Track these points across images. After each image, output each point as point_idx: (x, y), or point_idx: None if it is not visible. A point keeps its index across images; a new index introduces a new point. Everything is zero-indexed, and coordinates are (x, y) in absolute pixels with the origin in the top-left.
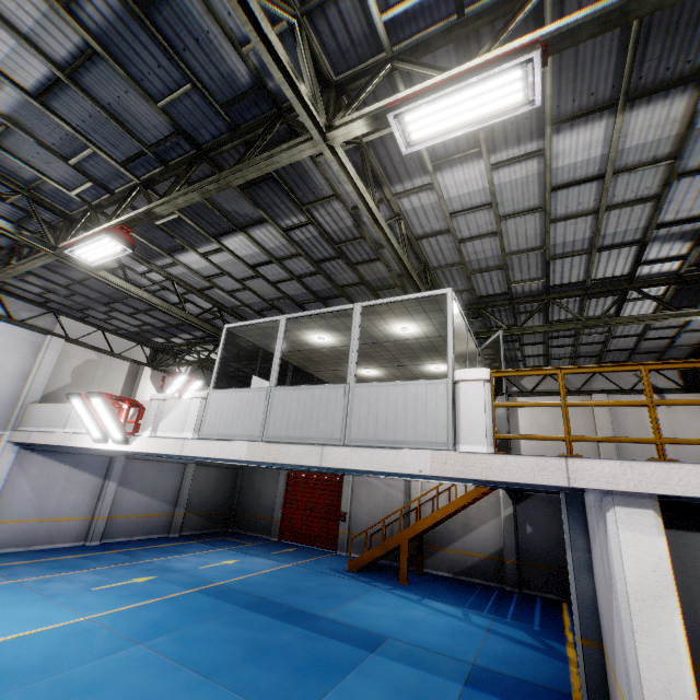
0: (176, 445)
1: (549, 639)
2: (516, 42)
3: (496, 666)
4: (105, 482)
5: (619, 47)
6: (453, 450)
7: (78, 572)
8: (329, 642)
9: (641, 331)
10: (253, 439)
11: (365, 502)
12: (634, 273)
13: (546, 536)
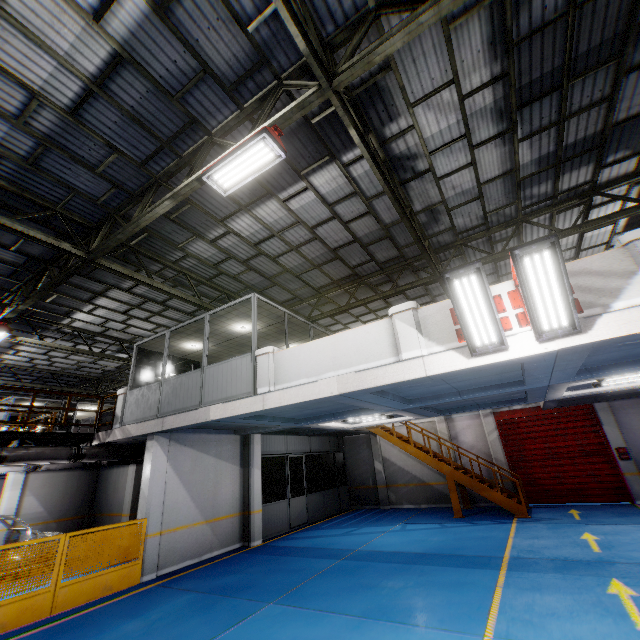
0: None
1: None
2: None
3: None
4: None
5: None
6: None
7: None
8: None
9: None
10: None
11: None
12: None
13: None
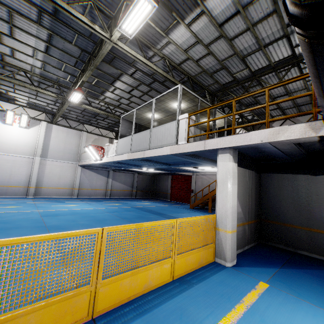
0: (112, 158)
1: None
2: None
3: None
4: (108, 179)
5: None
6: (176, 144)
7: (100, 202)
8: (164, 218)
9: None
10: (128, 152)
11: (200, 185)
12: (294, 53)
13: None
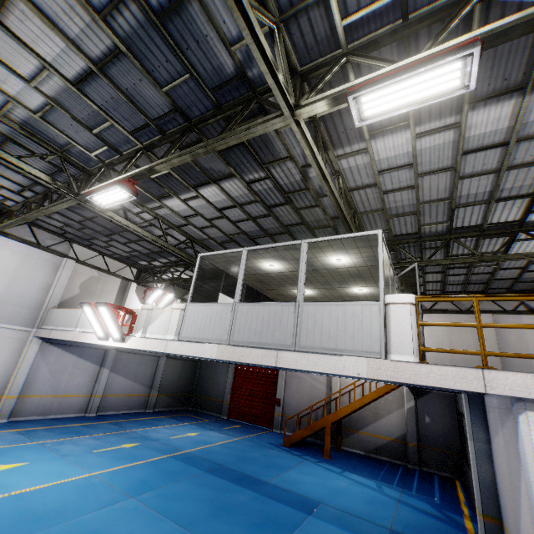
0: (161, 345)
1: (449, 510)
2: (455, 40)
3: (409, 532)
4: (101, 369)
5: (532, 43)
6: (385, 358)
7: (82, 437)
8: (275, 504)
9: (524, 265)
10: (221, 342)
11: (295, 392)
12: (524, 219)
13: (441, 425)
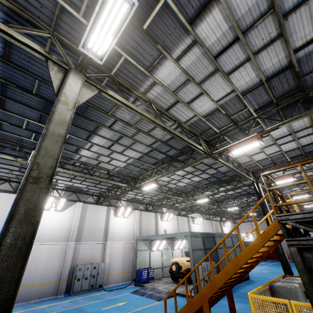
0: None
1: None
2: None
3: None
4: None
5: None
6: None
7: None
8: None
9: None
10: None
11: (285, 246)
12: None
13: None
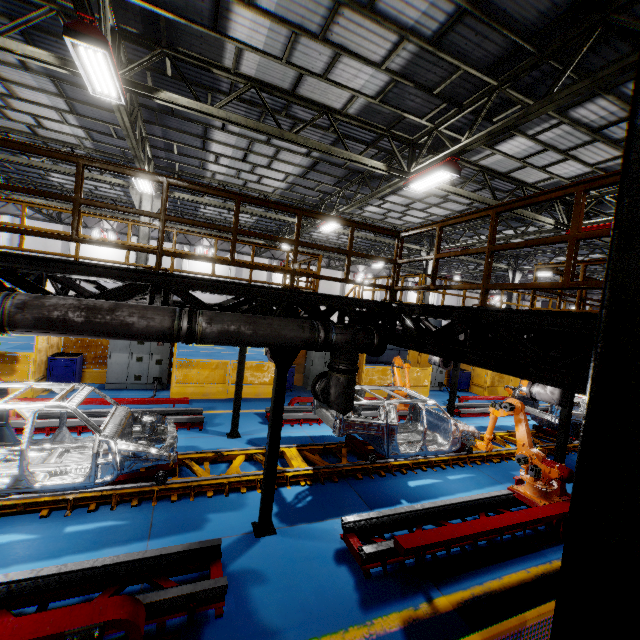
0: None
1: None
2: None
3: None
4: None
5: None
6: None
7: None
8: None
9: None
10: None
11: None
12: None
13: None
